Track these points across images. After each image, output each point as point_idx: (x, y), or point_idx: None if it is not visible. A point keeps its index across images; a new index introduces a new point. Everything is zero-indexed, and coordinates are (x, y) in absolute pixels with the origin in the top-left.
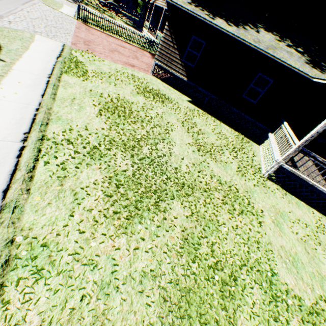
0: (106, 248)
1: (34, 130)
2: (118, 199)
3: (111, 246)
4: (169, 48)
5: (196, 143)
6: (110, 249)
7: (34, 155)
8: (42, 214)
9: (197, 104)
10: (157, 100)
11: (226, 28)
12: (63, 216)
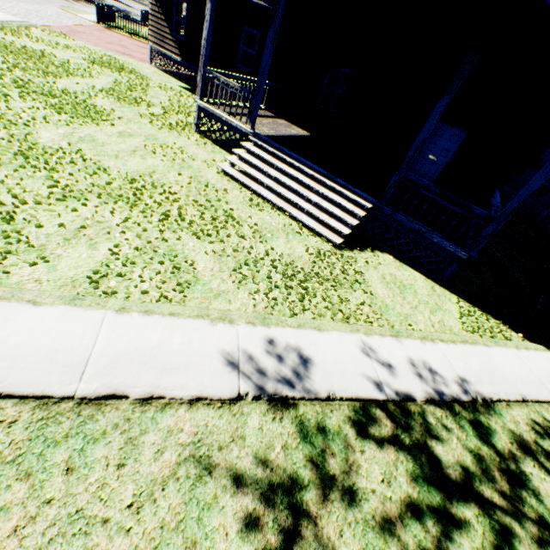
0: None
1: None
2: None
3: None
4: (159, 22)
5: (111, 91)
6: None
7: None
8: None
9: (195, 91)
10: (110, 69)
11: None
12: None
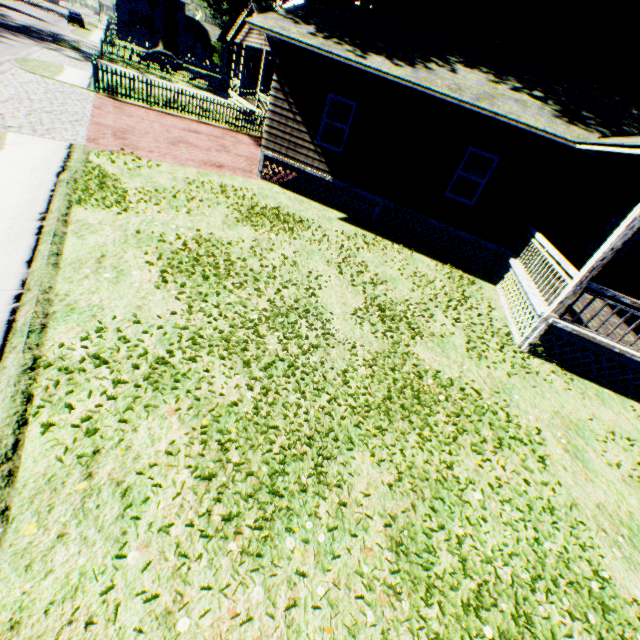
0: (218, 625)
1: (12, 350)
2: (229, 480)
3: (229, 617)
4: (287, 123)
5: (375, 305)
6: (227, 626)
7: (15, 413)
8: (43, 573)
9: (359, 222)
10: (279, 229)
11: (393, 72)
12: (99, 562)
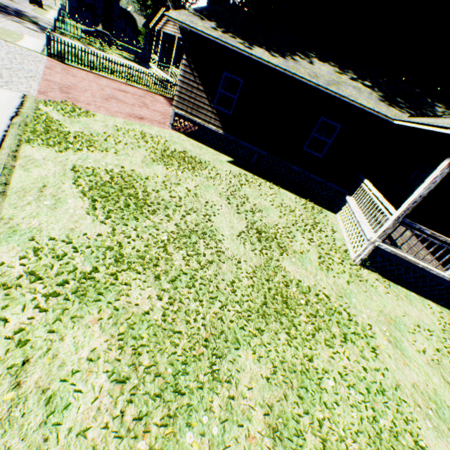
0: None
1: None
2: (140, 381)
3: None
4: (192, 90)
5: (254, 228)
6: None
7: None
8: None
9: (242, 164)
10: (184, 168)
11: (271, 60)
12: None
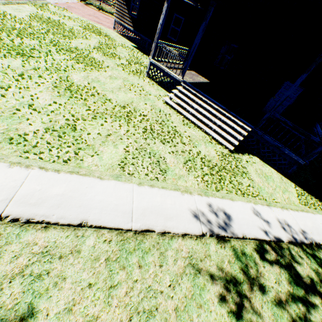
0: None
1: None
2: None
3: None
4: (121, 6)
5: (99, 48)
6: None
7: None
8: None
9: (140, 49)
10: (94, 33)
11: None
12: None
